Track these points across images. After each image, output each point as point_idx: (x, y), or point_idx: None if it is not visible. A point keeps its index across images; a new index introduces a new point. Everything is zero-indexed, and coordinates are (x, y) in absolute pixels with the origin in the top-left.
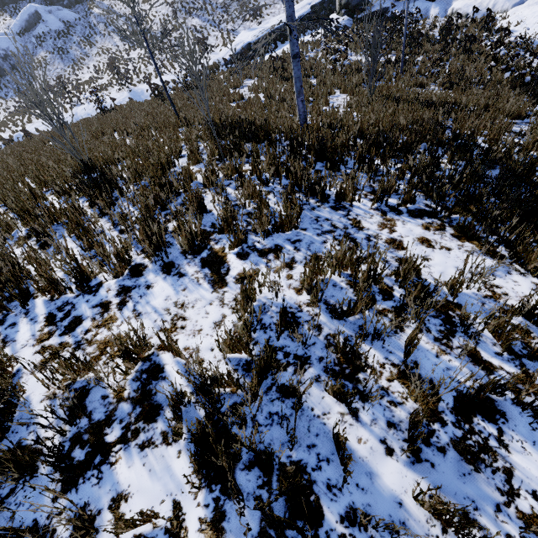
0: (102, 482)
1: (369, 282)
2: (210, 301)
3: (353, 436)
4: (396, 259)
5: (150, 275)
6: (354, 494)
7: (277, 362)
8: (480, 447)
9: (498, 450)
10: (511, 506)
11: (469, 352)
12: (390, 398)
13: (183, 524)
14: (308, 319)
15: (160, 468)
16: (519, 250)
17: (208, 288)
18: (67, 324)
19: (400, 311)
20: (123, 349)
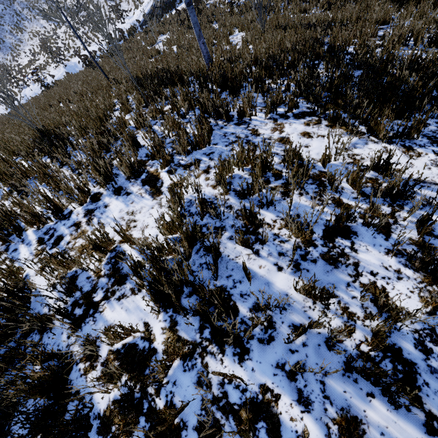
0: (96, 323)
1: (264, 170)
2: (152, 206)
3: (256, 265)
4: (284, 151)
5: (105, 198)
6: (257, 296)
7: (203, 234)
8: (339, 255)
9: (350, 254)
10: (356, 282)
11: (335, 201)
12: (280, 239)
13: (152, 332)
14: (222, 204)
15: (133, 308)
16: (372, 125)
17: (149, 198)
18: (53, 242)
19: (287, 185)
20: (93, 243)
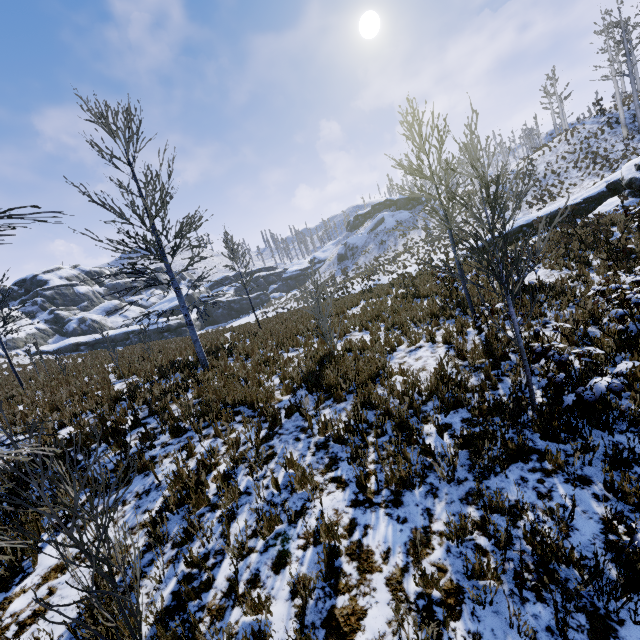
0: None
1: None
2: None
3: None
4: None
5: None
6: None
7: None
8: None
9: None
10: None
11: None
12: None
13: None
14: None
15: None
16: None
17: None
18: None
19: None
20: None
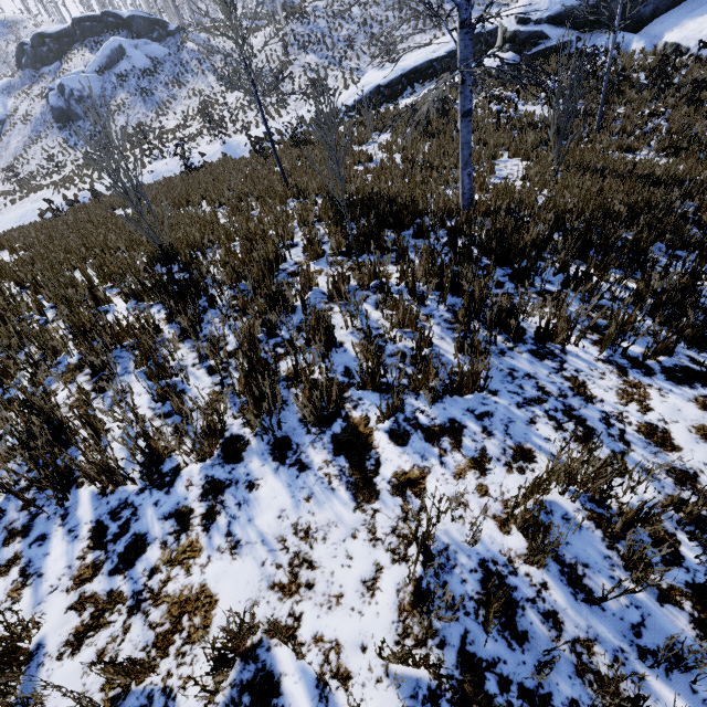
0: None
1: (633, 522)
2: (352, 529)
3: None
4: (667, 470)
5: (253, 461)
6: None
7: (489, 702)
8: None
9: None
10: None
11: None
12: None
13: None
14: (530, 596)
15: None
16: None
17: (348, 500)
18: (123, 551)
19: (705, 596)
20: (214, 655)
